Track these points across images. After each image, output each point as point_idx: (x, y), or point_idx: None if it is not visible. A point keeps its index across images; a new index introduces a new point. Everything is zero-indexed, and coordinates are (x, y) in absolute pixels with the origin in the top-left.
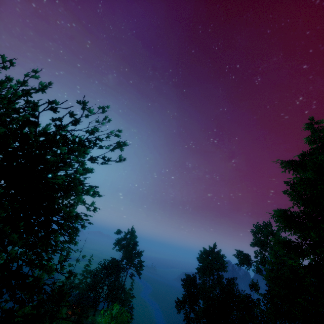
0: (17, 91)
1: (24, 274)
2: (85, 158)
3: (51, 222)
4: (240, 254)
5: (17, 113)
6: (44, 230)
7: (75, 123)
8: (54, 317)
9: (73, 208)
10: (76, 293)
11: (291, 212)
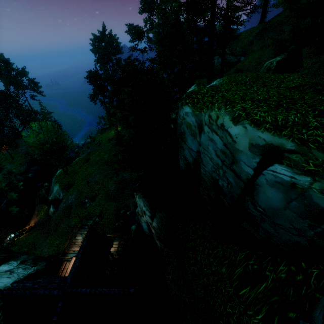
0: None
1: None
2: None
3: None
4: (131, 29)
5: None
6: None
7: None
8: None
9: None
10: None
11: None
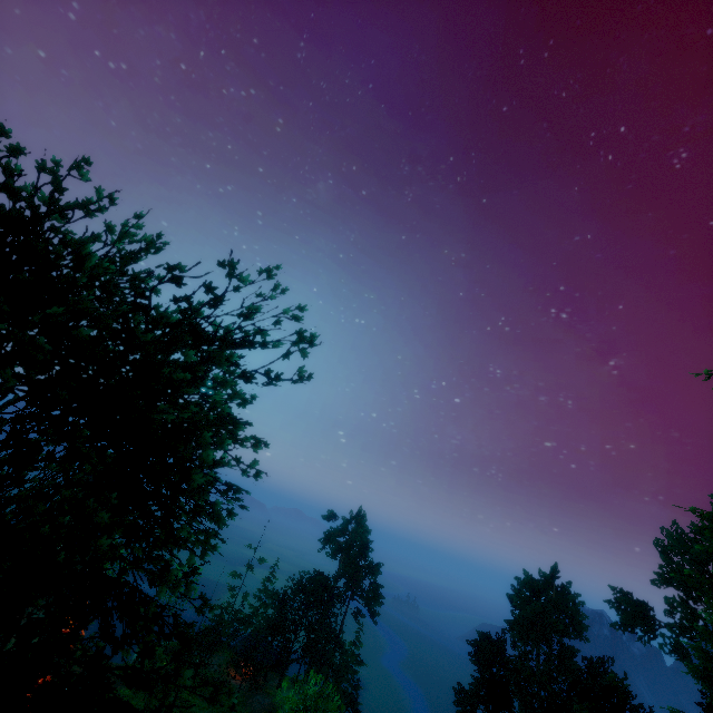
0: (104, 260)
1: (126, 586)
2: (233, 370)
3: (174, 492)
4: (623, 601)
5: (115, 292)
6: (162, 507)
7: (215, 303)
8: (164, 680)
9: (200, 472)
10: (245, 635)
11: None
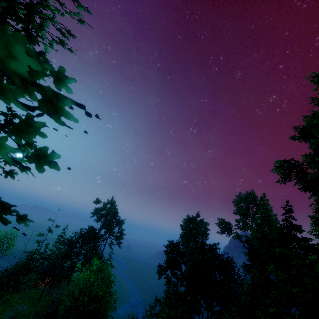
0: None
1: None
2: None
3: None
4: (222, 222)
5: None
6: None
7: None
8: None
9: None
10: (47, 263)
11: (294, 161)
